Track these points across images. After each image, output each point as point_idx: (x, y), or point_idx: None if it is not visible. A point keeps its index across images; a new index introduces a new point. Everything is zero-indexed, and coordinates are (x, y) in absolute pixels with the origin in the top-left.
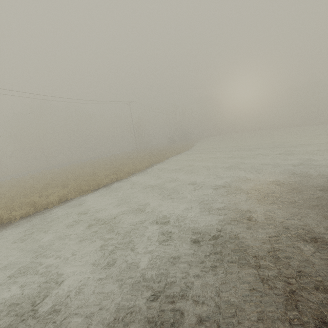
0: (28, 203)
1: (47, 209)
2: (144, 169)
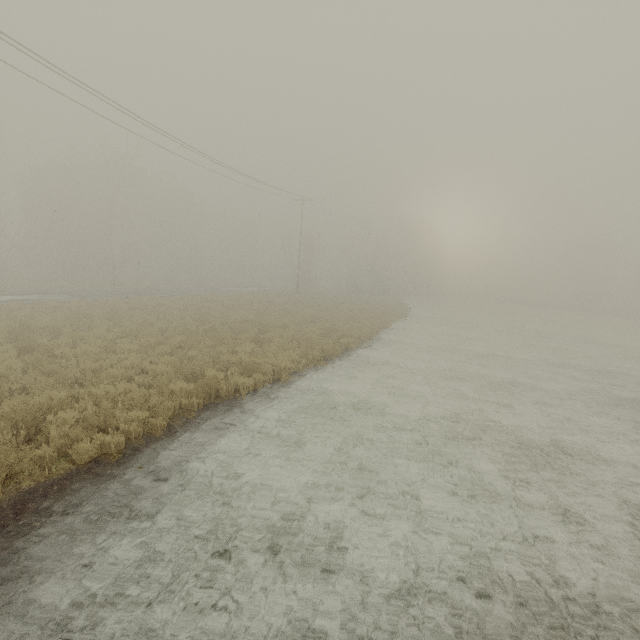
0: (244, 364)
1: (278, 383)
2: (373, 337)
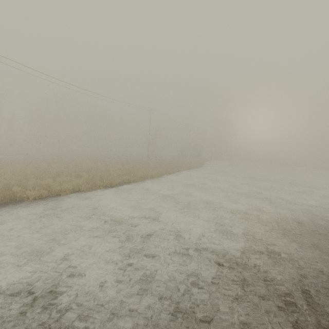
0: (43, 185)
1: (59, 195)
2: (155, 177)
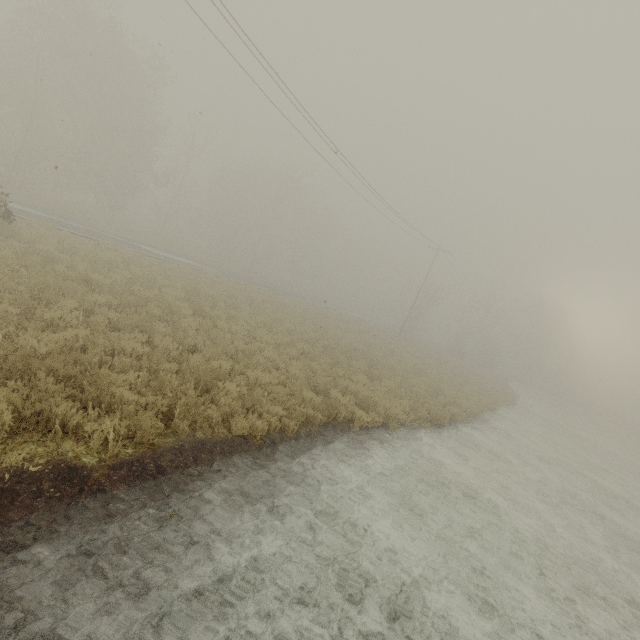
0: (362, 397)
1: (386, 428)
2: (478, 415)
